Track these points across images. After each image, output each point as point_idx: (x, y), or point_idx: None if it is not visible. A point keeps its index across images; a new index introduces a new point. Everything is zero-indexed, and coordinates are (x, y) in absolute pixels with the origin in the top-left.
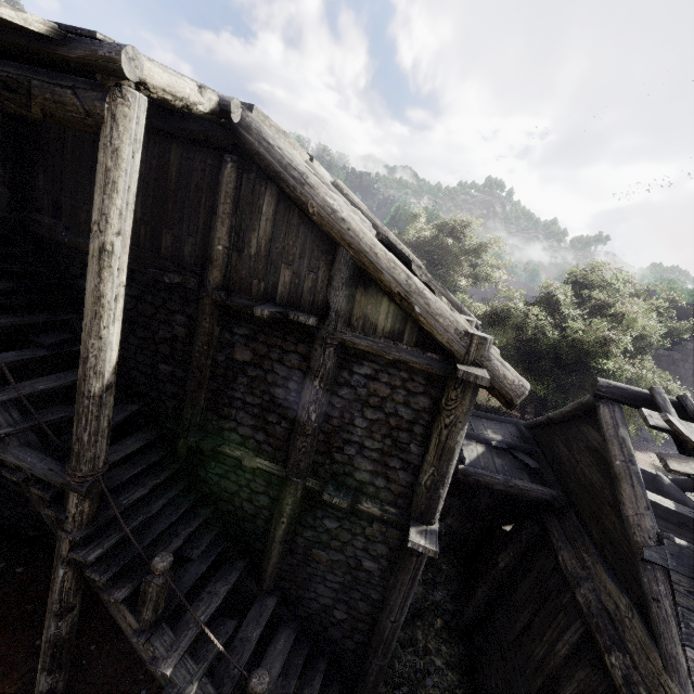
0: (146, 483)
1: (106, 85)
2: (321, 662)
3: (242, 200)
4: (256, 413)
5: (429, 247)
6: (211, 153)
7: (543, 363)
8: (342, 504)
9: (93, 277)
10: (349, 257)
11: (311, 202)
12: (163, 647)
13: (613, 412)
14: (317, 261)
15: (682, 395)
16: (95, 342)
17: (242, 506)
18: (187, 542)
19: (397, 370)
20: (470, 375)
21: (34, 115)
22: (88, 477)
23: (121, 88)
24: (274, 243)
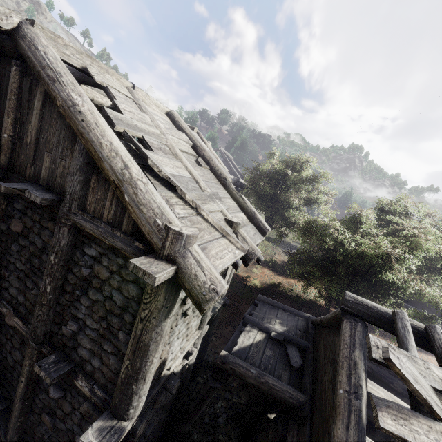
0: None
1: None
2: None
3: (23, 97)
4: (21, 278)
5: (277, 176)
6: (9, 61)
7: (340, 271)
8: (46, 379)
9: None
10: (83, 146)
11: (58, 96)
12: None
13: (353, 330)
14: (67, 150)
15: (431, 325)
16: None
17: (6, 357)
18: None
19: (115, 255)
20: (138, 270)
21: None
22: None
23: None
24: (42, 133)
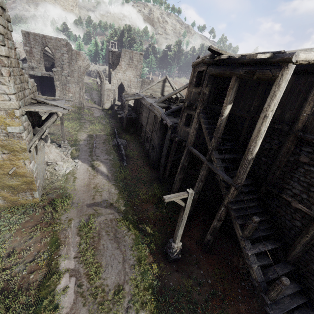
0: (249, 195)
1: (282, 66)
2: (312, 312)
3: None
4: (304, 185)
5: None
6: (311, 76)
7: None
8: None
9: (259, 124)
10: None
11: None
12: (247, 246)
13: None
14: None
15: None
16: (254, 144)
17: (284, 222)
18: (258, 222)
19: None
20: None
21: (253, 79)
22: (239, 184)
23: (287, 65)
24: None
